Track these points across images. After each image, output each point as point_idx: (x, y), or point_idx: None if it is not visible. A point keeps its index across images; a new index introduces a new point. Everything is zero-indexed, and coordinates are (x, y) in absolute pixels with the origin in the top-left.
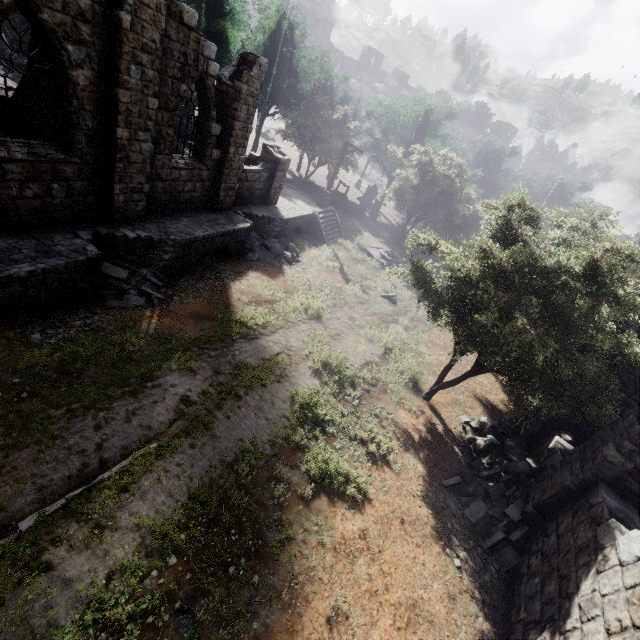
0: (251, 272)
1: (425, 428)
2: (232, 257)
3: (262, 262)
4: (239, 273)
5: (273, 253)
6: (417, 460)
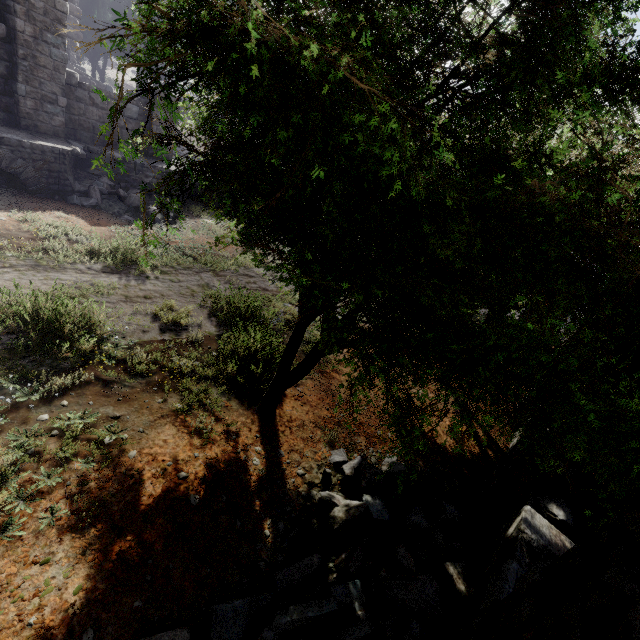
0: (56, 212)
1: (207, 470)
2: (38, 194)
3: (100, 211)
4: (24, 207)
5: (128, 204)
6: (85, 563)
